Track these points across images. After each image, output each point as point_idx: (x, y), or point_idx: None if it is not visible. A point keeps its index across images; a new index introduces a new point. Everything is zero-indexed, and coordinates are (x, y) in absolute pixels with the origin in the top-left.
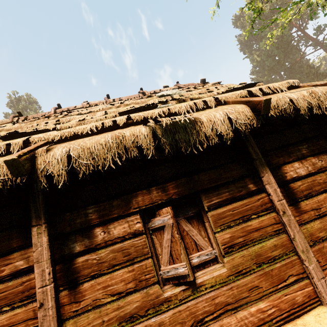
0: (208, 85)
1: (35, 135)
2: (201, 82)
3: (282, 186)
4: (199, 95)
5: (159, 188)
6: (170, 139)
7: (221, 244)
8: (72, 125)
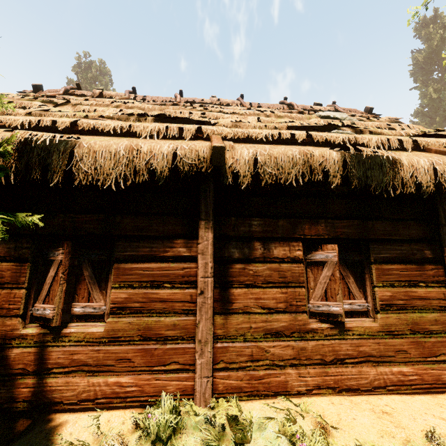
0: (384, 119)
1: (205, 126)
2: (366, 110)
3: None
4: (382, 130)
5: (329, 222)
6: (361, 173)
7: (379, 300)
8: (228, 125)
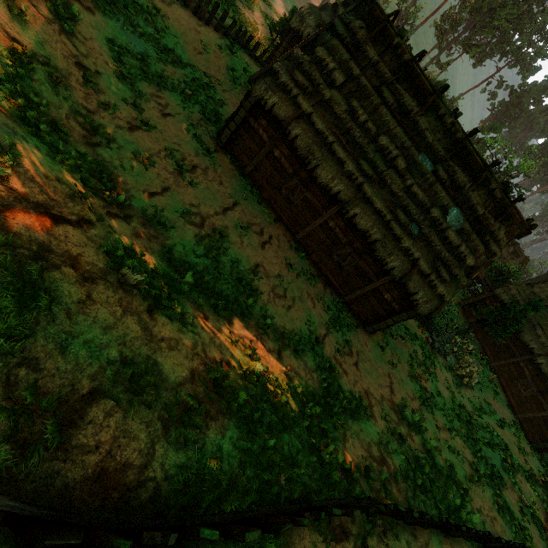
0: None
1: None
2: None
3: (547, 417)
4: None
5: (540, 383)
6: None
7: (526, 396)
8: None
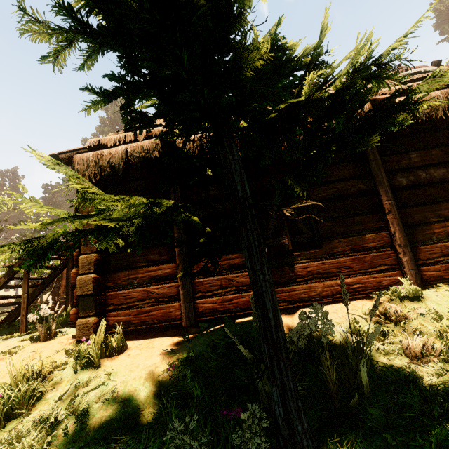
0: None
1: None
2: (433, 64)
3: None
4: None
5: None
6: None
7: None
8: None
